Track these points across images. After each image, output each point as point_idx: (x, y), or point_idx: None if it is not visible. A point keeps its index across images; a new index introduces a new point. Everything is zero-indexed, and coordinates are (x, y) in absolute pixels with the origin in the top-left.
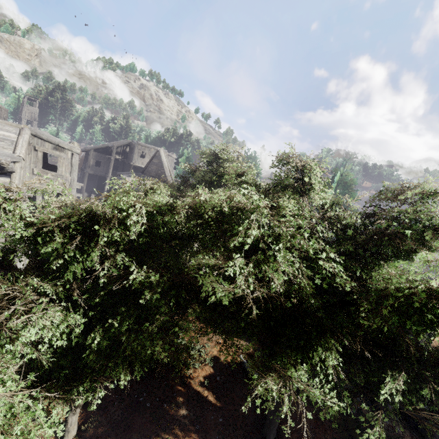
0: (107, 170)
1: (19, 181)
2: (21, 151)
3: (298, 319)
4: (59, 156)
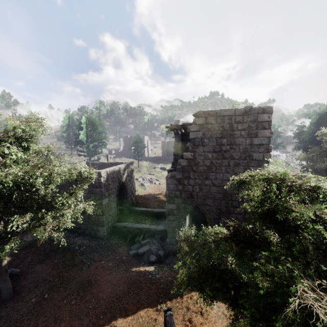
0: None
1: None
2: None
3: None
4: None
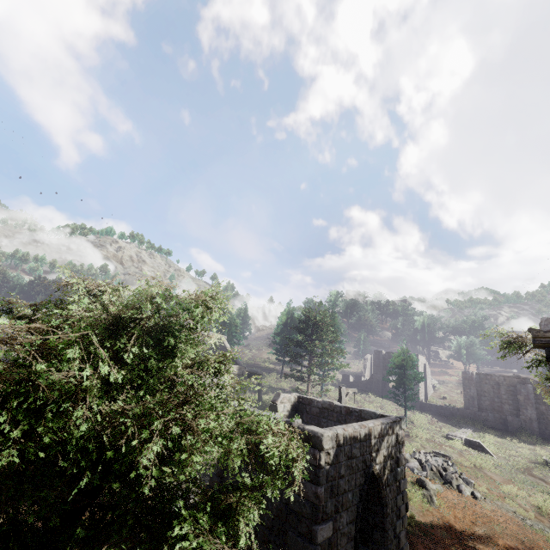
0: None
1: None
2: None
3: None
4: None
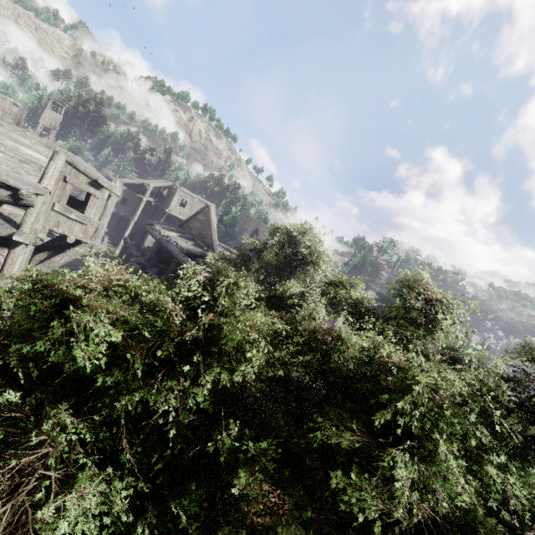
0: (133, 211)
1: (35, 219)
2: (50, 182)
3: (421, 530)
4: (92, 194)
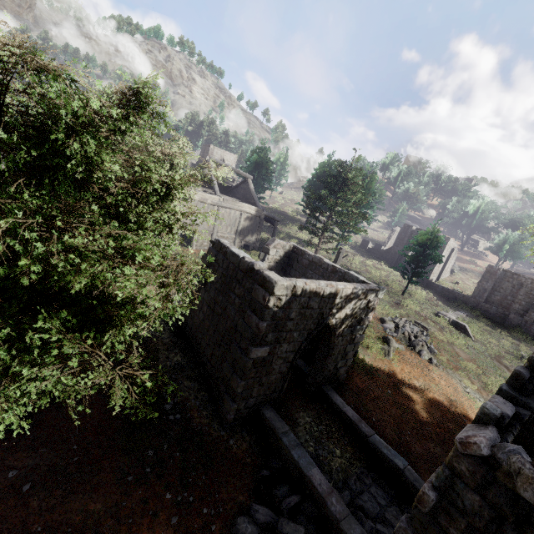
0: None
1: None
2: None
3: None
4: None
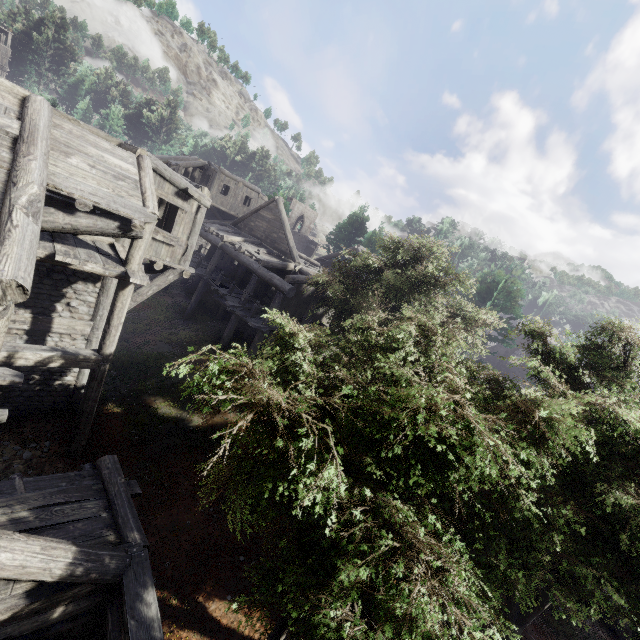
0: None
1: (143, 252)
2: (154, 204)
3: None
4: (179, 208)
